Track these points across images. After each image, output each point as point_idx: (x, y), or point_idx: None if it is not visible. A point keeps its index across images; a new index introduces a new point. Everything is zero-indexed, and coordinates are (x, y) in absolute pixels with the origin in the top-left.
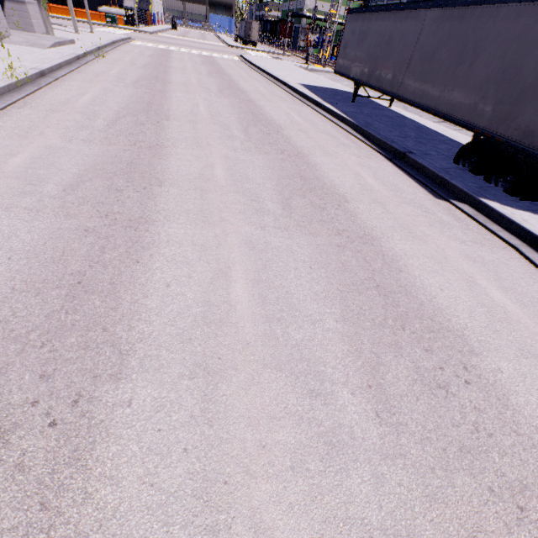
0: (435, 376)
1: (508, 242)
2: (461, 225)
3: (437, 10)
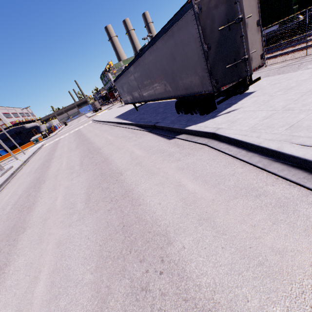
0: (141, 281)
1: (202, 144)
2: (180, 149)
3: (132, 66)
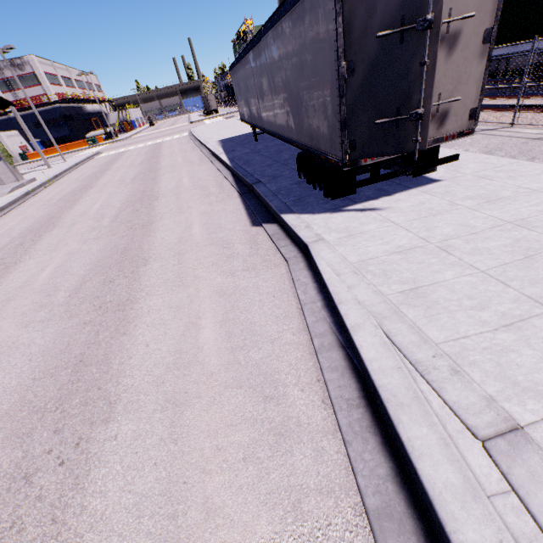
0: (33, 463)
1: (284, 257)
2: (251, 252)
3: (251, 52)
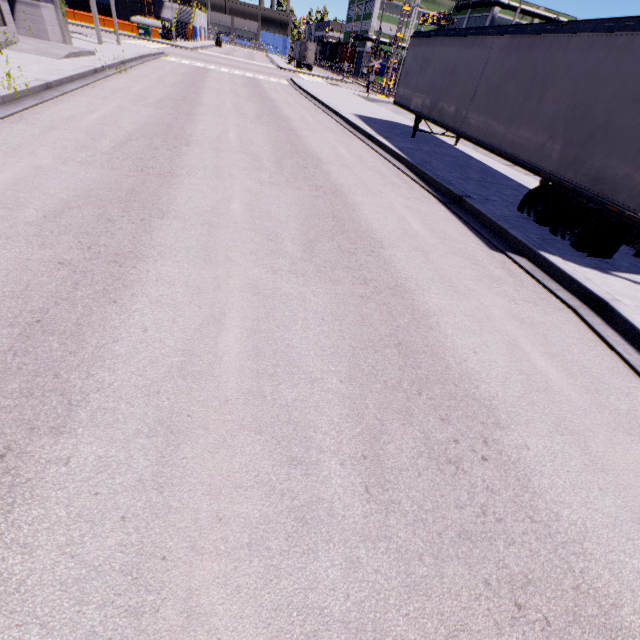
0: (446, 449)
1: (566, 303)
2: (515, 281)
3: (505, 37)
